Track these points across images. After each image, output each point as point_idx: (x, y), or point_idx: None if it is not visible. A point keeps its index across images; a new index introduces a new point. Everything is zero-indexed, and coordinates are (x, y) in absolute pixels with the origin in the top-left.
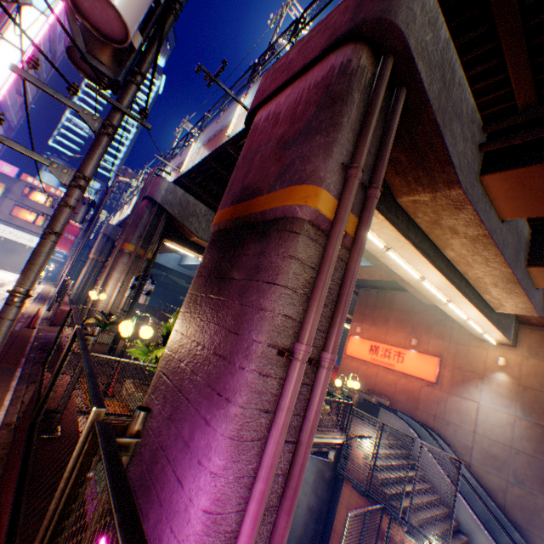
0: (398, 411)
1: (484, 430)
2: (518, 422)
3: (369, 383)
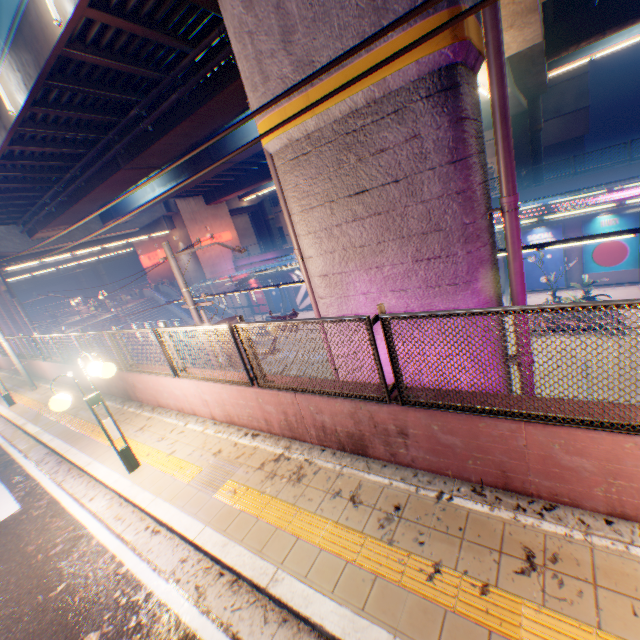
0: (159, 285)
1: (190, 270)
2: (193, 260)
3: (161, 276)
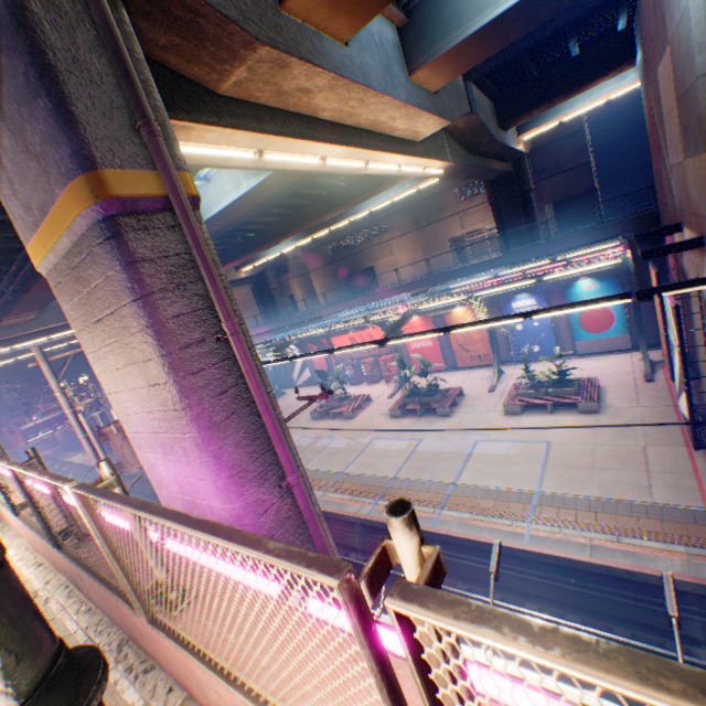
0: None
1: None
2: None
3: None
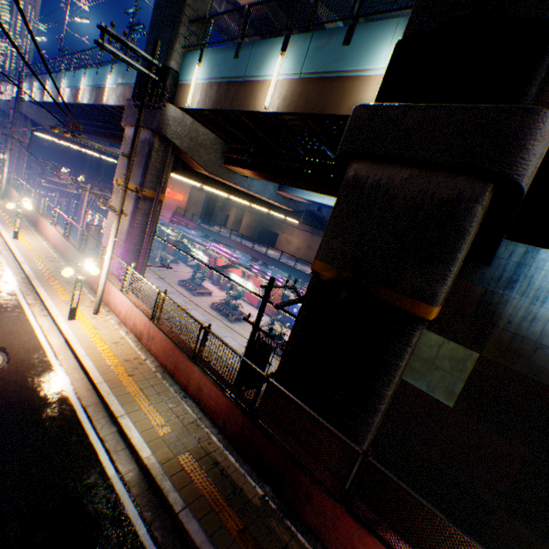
0: None
1: None
2: None
3: None
